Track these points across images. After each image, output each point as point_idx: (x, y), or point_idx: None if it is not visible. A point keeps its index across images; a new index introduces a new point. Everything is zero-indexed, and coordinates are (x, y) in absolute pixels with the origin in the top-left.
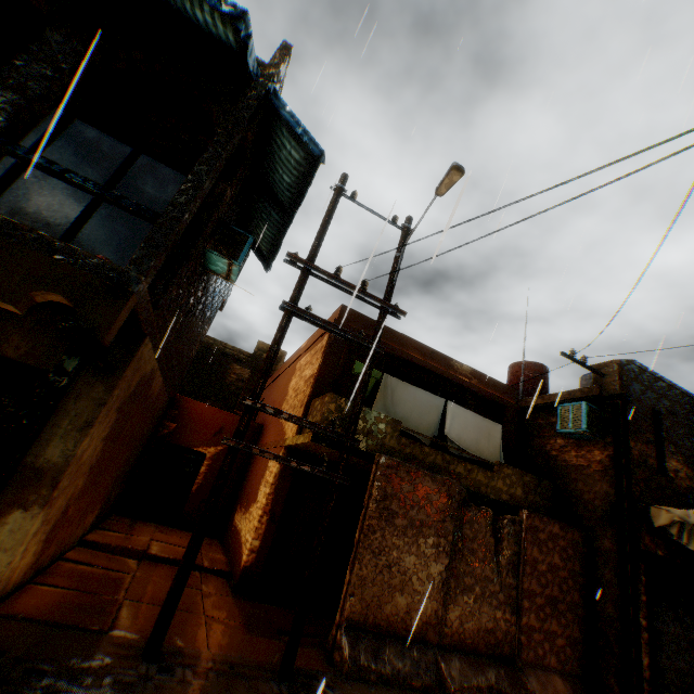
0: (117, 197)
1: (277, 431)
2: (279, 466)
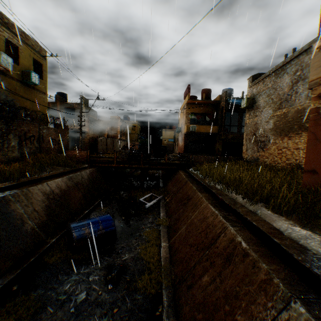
0: None
1: None
2: None
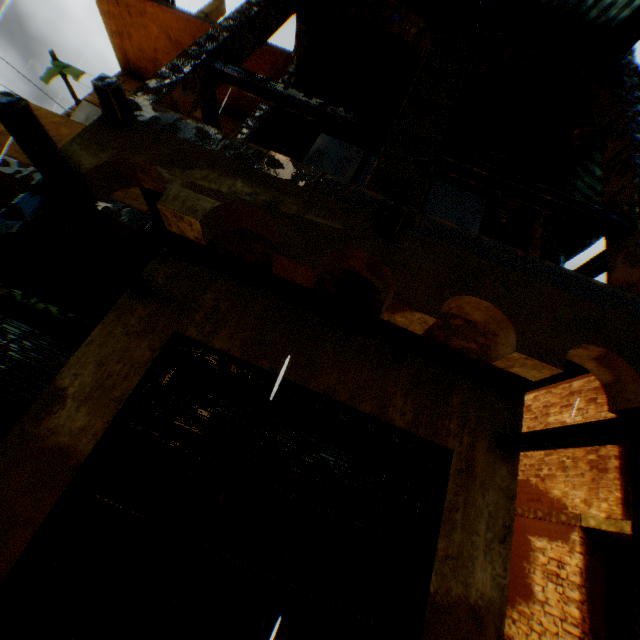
0: (576, 204)
1: (518, 491)
2: (580, 557)
